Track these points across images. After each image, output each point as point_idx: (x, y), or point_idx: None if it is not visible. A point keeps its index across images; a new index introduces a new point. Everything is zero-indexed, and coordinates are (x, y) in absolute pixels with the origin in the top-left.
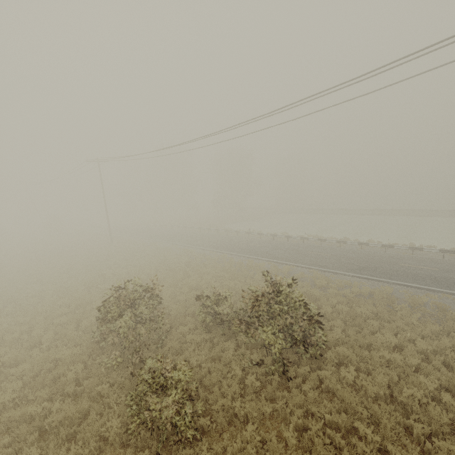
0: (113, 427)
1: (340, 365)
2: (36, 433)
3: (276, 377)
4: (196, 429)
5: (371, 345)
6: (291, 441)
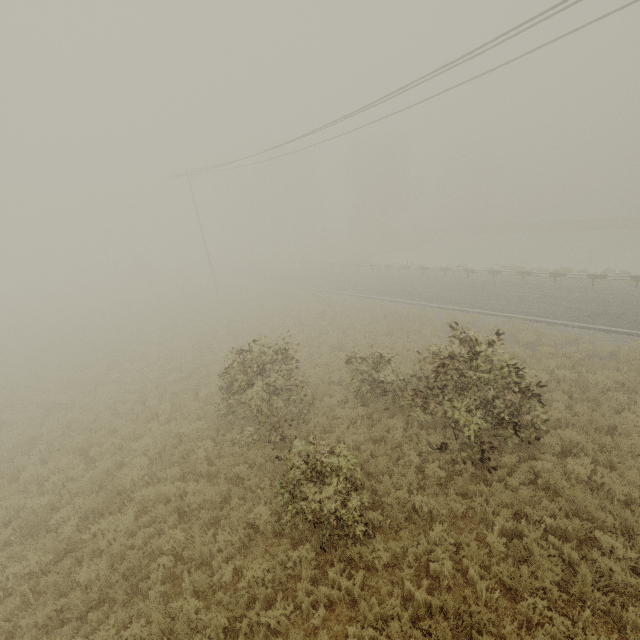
0: (262, 515)
1: (564, 454)
2: (176, 514)
3: (469, 466)
4: (365, 523)
5: (614, 429)
6: (496, 547)
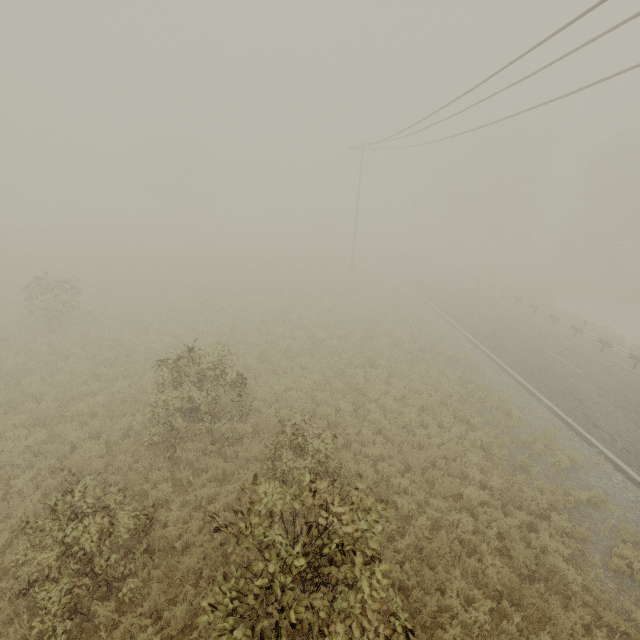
0: None
1: None
2: (51, 461)
3: None
4: (85, 615)
5: None
6: None
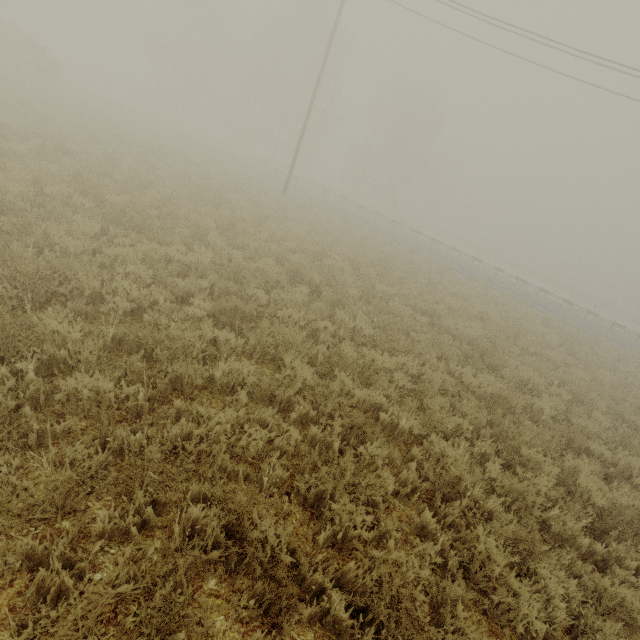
0: None
1: None
2: None
3: None
4: None
5: None
6: None
